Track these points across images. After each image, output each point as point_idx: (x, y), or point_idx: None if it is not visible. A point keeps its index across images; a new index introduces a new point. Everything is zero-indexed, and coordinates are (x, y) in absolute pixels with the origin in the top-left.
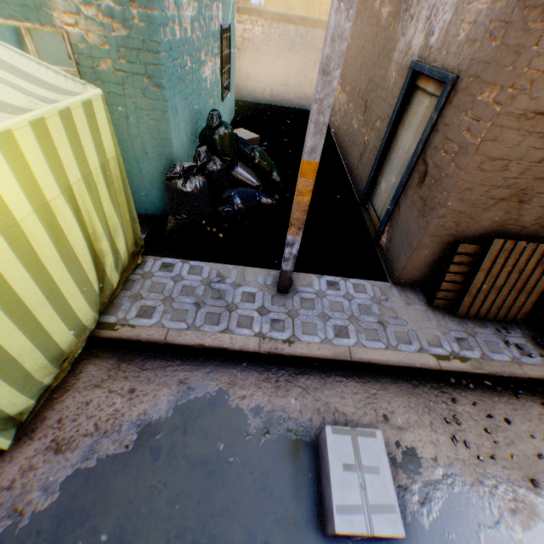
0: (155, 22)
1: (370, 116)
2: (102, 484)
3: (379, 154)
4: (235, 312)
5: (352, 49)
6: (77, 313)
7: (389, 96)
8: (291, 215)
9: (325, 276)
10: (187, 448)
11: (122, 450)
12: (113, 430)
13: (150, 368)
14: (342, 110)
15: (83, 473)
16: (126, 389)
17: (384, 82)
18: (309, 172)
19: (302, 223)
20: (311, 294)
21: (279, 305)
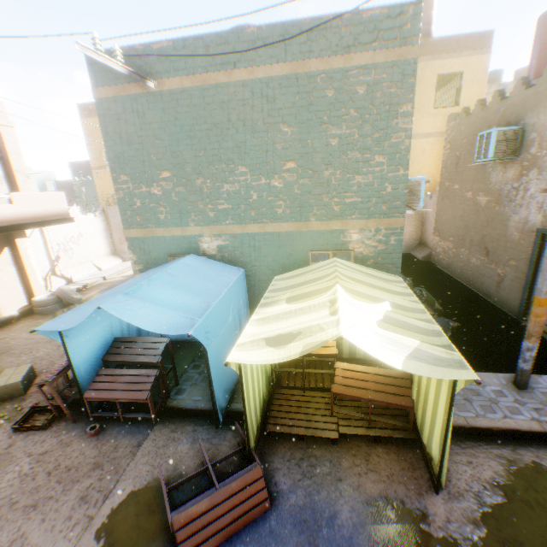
0: (402, 240)
1: (495, 257)
2: (508, 521)
3: (526, 282)
4: (499, 404)
5: (444, 215)
6: (414, 403)
7: (516, 246)
8: (525, 330)
9: (543, 375)
10: (546, 501)
11: (501, 500)
12: (481, 487)
13: (467, 446)
14: (449, 252)
15: (488, 514)
16: (464, 460)
17: (504, 237)
18: (543, 304)
19: (538, 334)
20: (544, 389)
21: (527, 398)
